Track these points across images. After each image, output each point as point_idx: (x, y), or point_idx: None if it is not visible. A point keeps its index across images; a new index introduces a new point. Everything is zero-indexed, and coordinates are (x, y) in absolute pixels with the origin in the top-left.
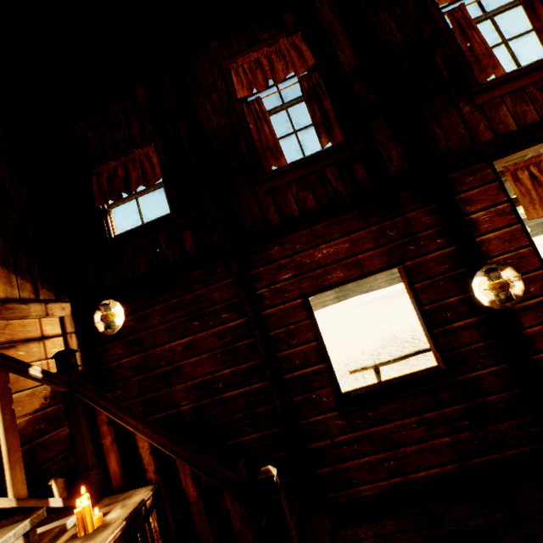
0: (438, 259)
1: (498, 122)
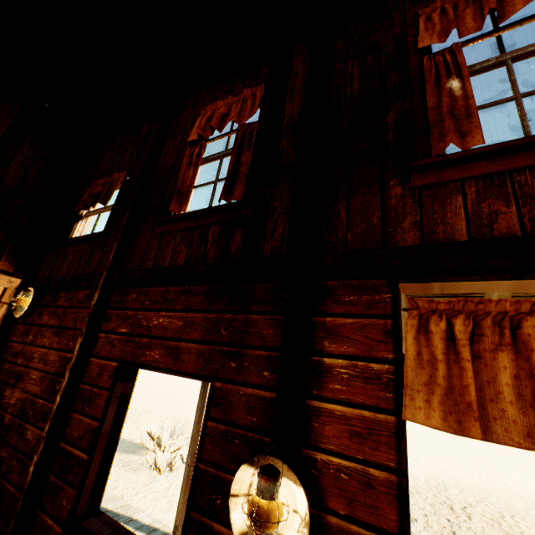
0: (251, 400)
1: (438, 221)
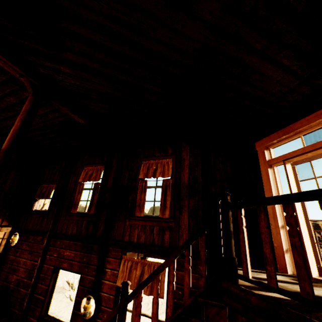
0: (90, 280)
1: (133, 235)
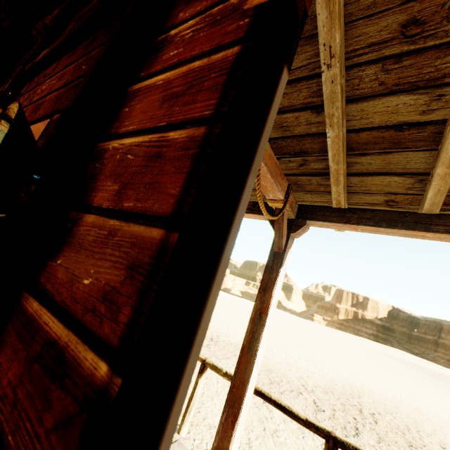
0: None
1: None
